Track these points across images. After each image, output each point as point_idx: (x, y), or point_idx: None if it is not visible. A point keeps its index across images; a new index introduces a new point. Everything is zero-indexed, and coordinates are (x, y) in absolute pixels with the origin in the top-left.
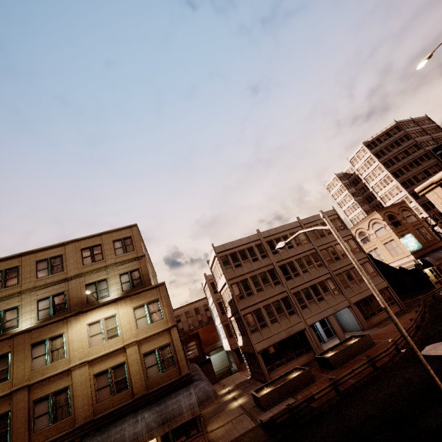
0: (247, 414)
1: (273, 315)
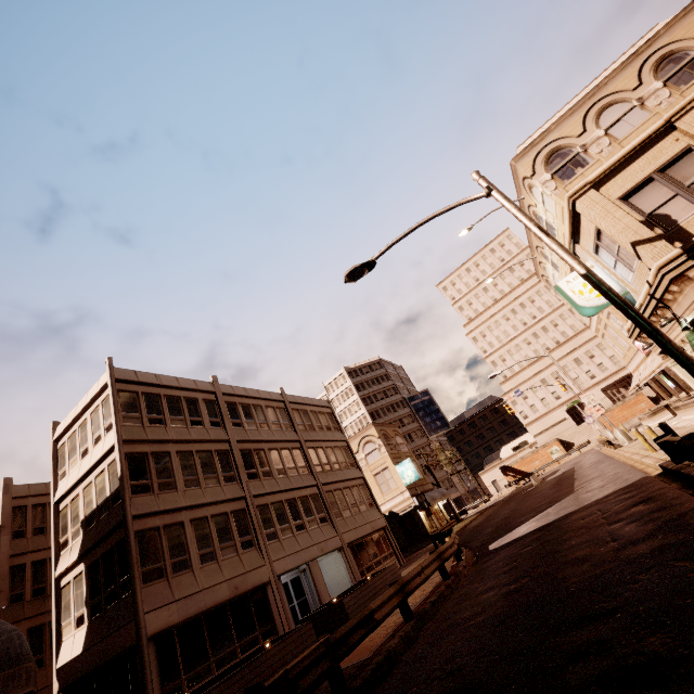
0: None
1: (210, 543)
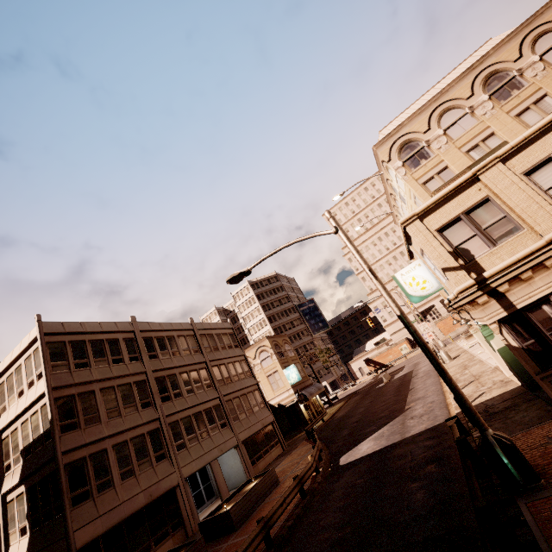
0: None
1: (129, 462)
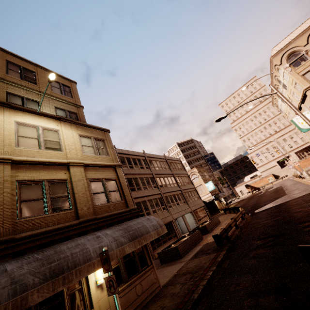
0: (162, 268)
1: (154, 207)
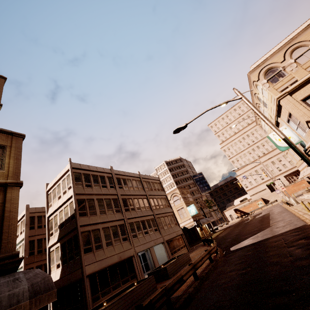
0: None
1: (110, 238)
